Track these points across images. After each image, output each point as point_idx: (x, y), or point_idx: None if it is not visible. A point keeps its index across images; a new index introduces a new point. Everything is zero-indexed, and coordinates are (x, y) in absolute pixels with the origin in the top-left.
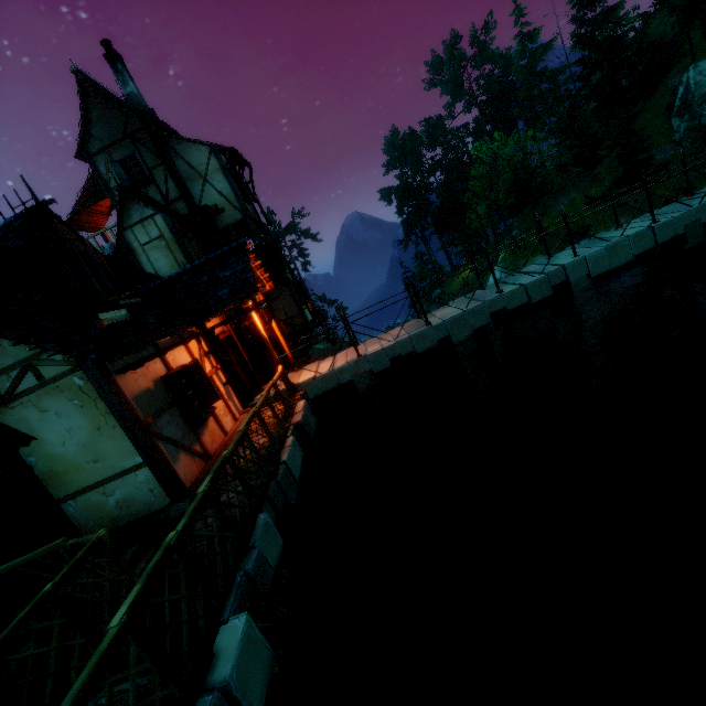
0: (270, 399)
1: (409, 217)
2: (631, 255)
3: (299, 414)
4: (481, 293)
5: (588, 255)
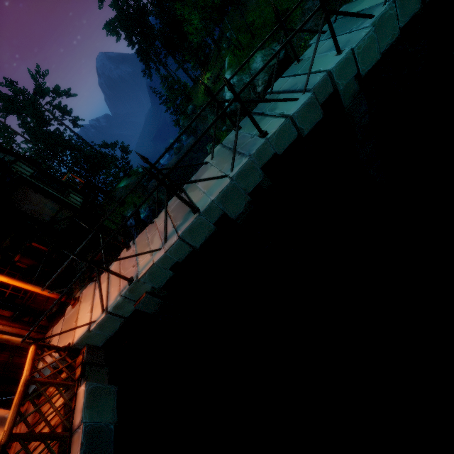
0: (50, 378)
1: (141, 46)
2: (397, 29)
3: (77, 437)
4: (239, 139)
5: (356, 45)
